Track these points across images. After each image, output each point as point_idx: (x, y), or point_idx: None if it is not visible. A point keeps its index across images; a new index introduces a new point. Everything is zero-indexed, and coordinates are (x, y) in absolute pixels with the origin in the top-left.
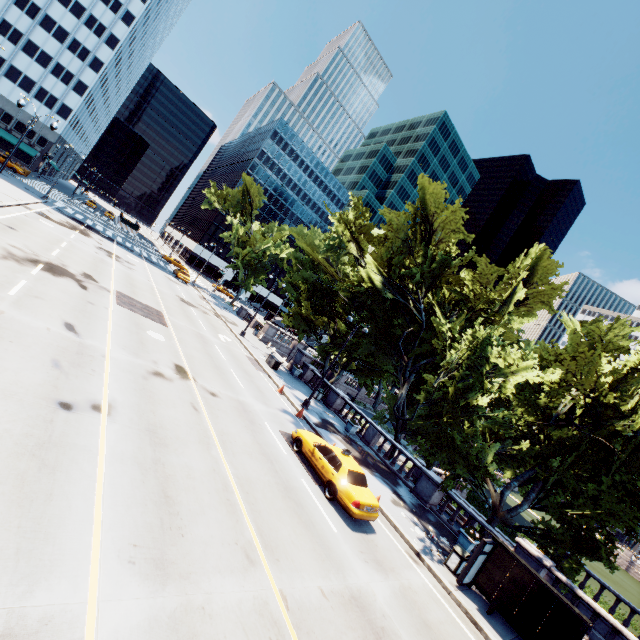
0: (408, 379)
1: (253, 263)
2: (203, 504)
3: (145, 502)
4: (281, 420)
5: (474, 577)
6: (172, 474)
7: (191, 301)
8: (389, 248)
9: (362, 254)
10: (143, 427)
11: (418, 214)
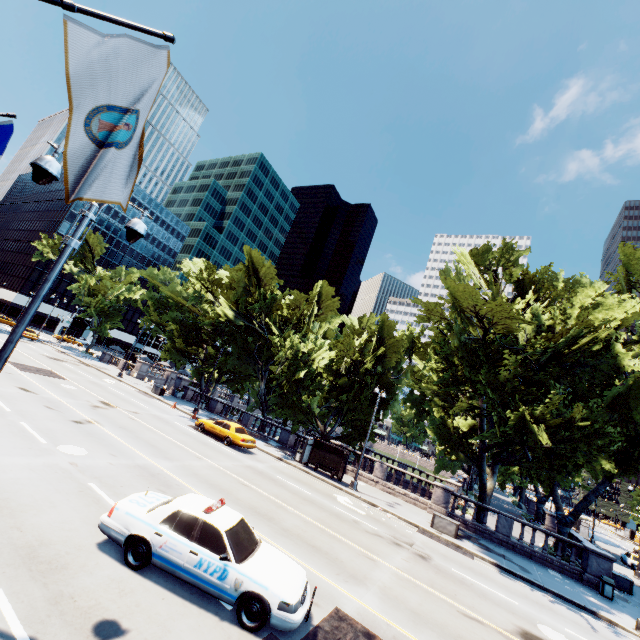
0: (264, 376)
1: (107, 309)
2: (169, 447)
3: (146, 446)
4: (184, 421)
5: (308, 459)
6: (148, 440)
7: (56, 357)
8: (235, 293)
9: (217, 299)
10: (118, 427)
11: (250, 268)
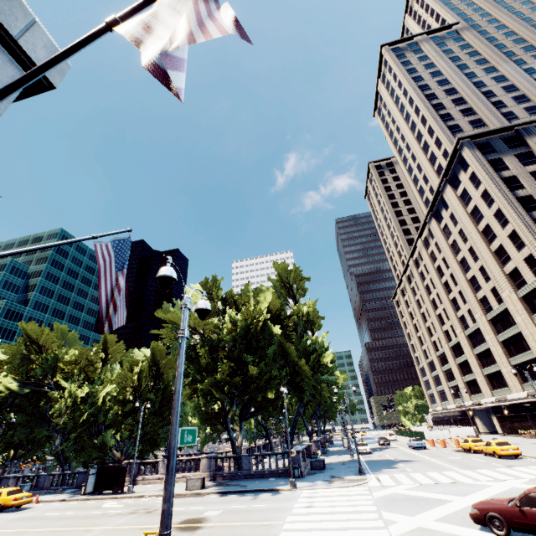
0: (60, 431)
1: None
2: None
3: None
4: None
5: (94, 488)
6: None
7: None
8: (12, 367)
9: None
10: None
11: (28, 340)
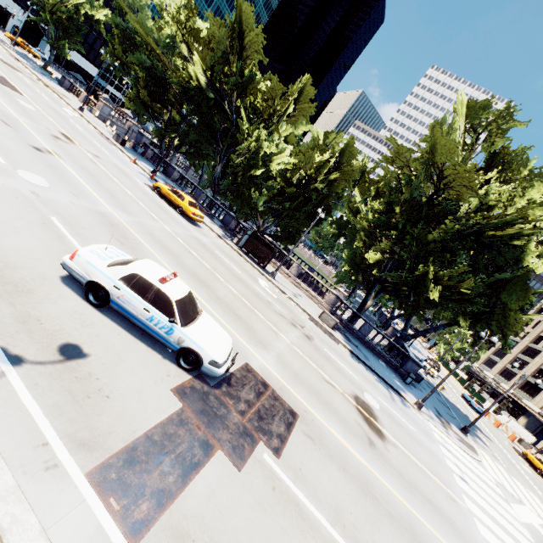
0: (222, 161)
1: (65, 20)
2: (128, 201)
3: (106, 195)
4: (142, 179)
5: (243, 245)
6: (108, 188)
7: (9, 62)
8: (212, 57)
9: (192, 56)
10: (79, 167)
11: (235, 29)
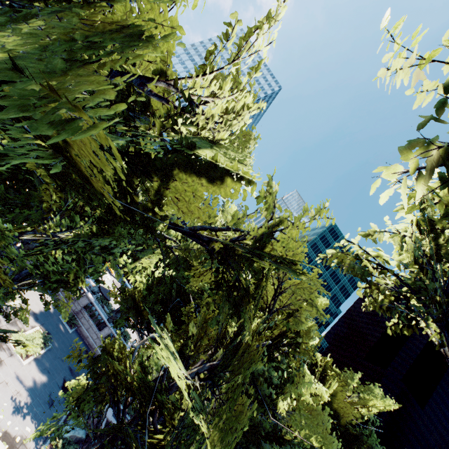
0: None
1: None
2: None
3: None
4: None
5: None
6: None
7: None
8: None
9: None
10: None
11: None
